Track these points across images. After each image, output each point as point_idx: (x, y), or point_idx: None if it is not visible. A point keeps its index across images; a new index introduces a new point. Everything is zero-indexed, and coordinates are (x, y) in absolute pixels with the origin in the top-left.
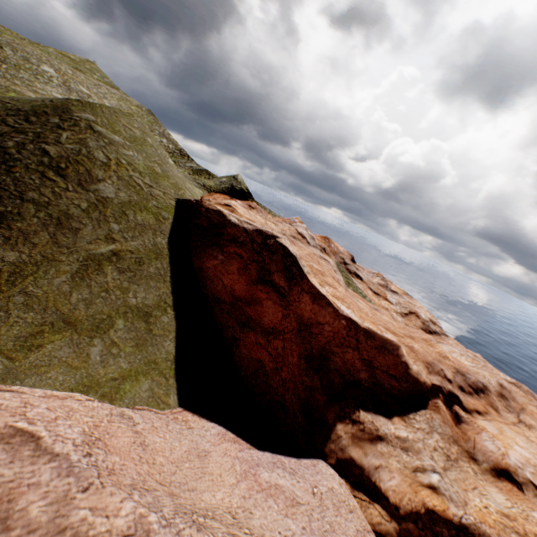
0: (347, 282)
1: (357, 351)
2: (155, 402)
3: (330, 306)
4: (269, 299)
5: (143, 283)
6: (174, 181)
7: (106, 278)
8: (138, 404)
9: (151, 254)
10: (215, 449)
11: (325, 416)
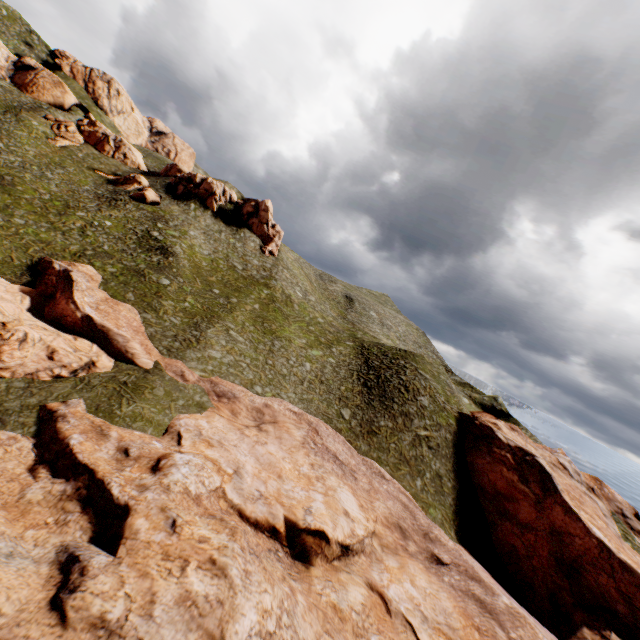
0: (624, 535)
1: (612, 579)
2: (443, 528)
3: (579, 521)
4: (525, 500)
5: (438, 458)
6: (457, 399)
7: (422, 448)
8: (436, 523)
9: (443, 442)
10: (480, 570)
11: (571, 614)
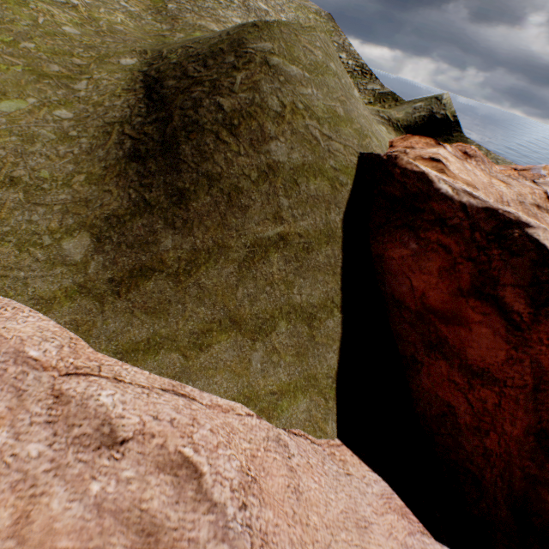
0: None
1: None
2: (311, 427)
3: None
4: (485, 325)
5: (309, 275)
6: (358, 125)
7: (271, 269)
8: (293, 427)
9: (321, 237)
10: (377, 520)
11: None
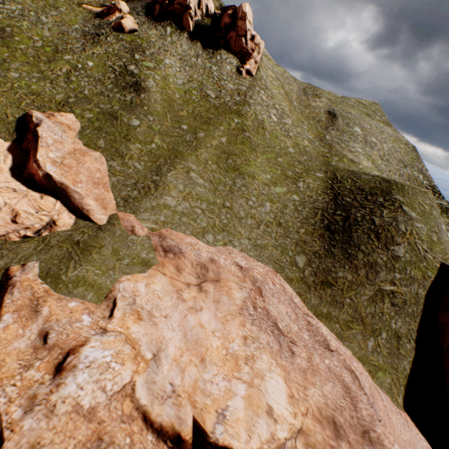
0: None
1: None
2: (390, 393)
3: None
4: None
5: (401, 316)
6: (443, 247)
7: (383, 305)
8: (382, 388)
9: (411, 299)
10: None
11: None
